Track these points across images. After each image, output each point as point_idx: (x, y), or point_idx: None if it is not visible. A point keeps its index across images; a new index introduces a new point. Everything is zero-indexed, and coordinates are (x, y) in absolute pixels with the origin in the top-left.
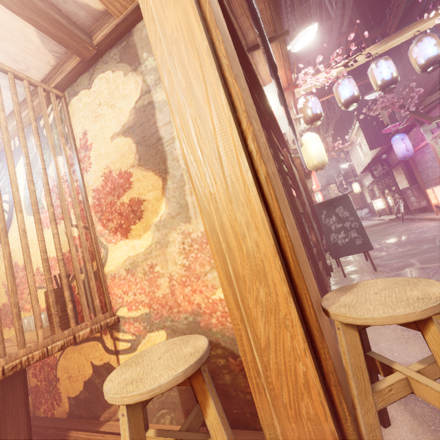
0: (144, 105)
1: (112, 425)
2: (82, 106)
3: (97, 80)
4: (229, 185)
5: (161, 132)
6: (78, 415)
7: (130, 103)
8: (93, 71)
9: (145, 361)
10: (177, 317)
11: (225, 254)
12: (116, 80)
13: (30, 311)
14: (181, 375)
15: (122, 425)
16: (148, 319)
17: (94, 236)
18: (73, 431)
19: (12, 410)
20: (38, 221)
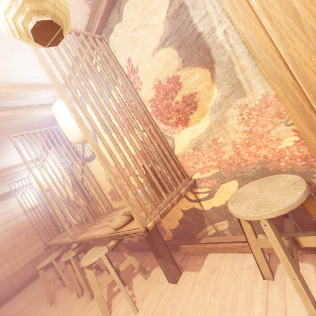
0: (175, 10)
1: (207, 239)
2: (119, 39)
3: (125, 10)
4: (311, 38)
5: (199, 27)
6: (179, 237)
7: (161, 15)
8: (119, 3)
9: (249, 196)
10: (245, 169)
11: (312, 103)
12: (142, 0)
13: (129, 189)
14: (303, 196)
15: (266, 230)
16: (219, 176)
17: (160, 133)
18: (183, 245)
19: (155, 237)
20: (132, 130)
